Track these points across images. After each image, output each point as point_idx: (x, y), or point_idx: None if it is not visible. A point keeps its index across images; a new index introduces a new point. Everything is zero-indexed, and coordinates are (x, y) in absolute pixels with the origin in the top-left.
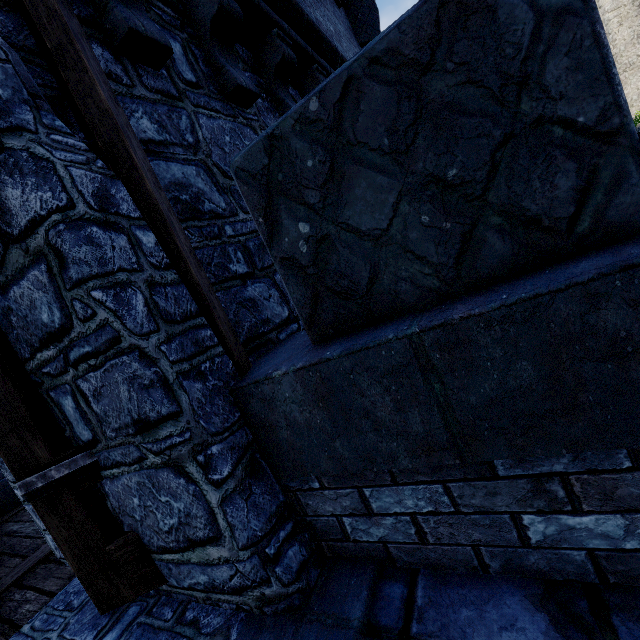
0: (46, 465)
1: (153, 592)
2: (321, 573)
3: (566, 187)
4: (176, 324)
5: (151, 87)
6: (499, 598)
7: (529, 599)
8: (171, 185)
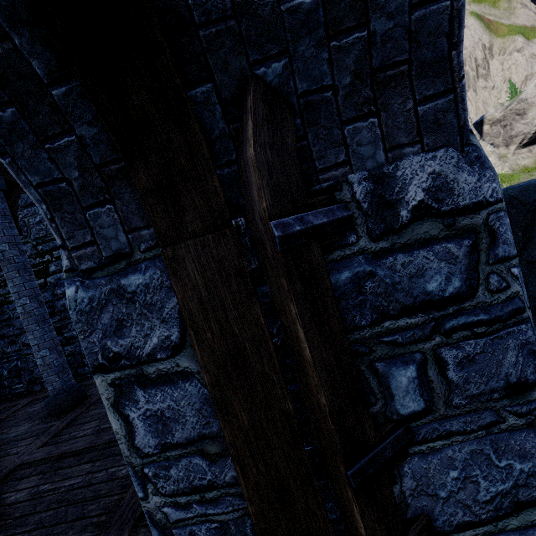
0: (372, 446)
1: None
2: None
3: None
4: None
5: None
6: None
7: None
8: None
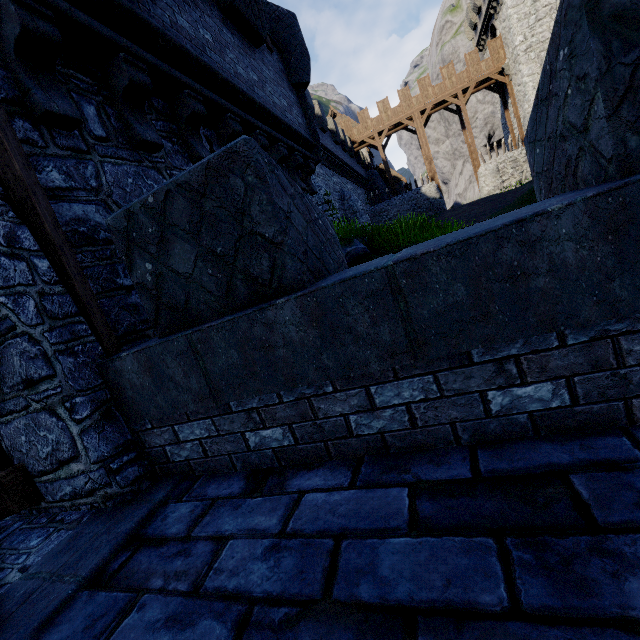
0: None
1: (35, 512)
2: (151, 483)
3: (266, 265)
4: (58, 320)
5: (63, 146)
6: (234, 479)
7: (247, 478)
8: (72, 220)
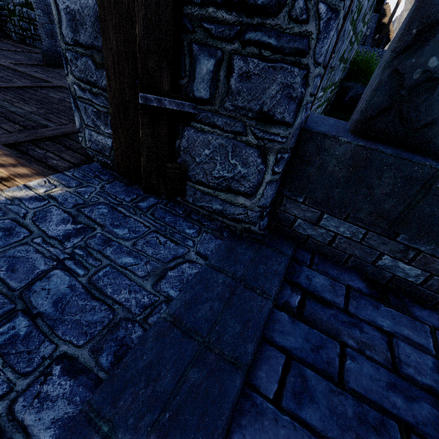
0: (163, 94)
1: (164, 197)
2: (269, 233)
3: None
4: (322, 67)
5: None
6: (347, 273)
7: (358, 278)
8: None
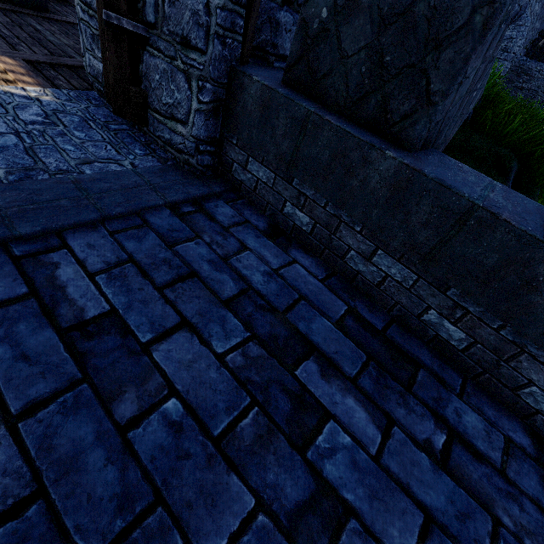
0: (122, 14)
1: (137, 128)
2: (212, 175)
3: (405, 109)
4: (231, 2)
5: None
6: (261, 218)
7: (268, 224)
8: None
